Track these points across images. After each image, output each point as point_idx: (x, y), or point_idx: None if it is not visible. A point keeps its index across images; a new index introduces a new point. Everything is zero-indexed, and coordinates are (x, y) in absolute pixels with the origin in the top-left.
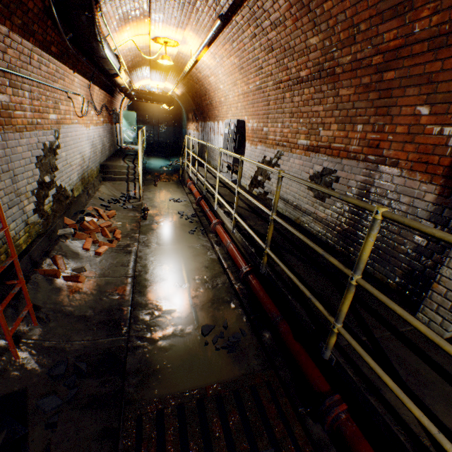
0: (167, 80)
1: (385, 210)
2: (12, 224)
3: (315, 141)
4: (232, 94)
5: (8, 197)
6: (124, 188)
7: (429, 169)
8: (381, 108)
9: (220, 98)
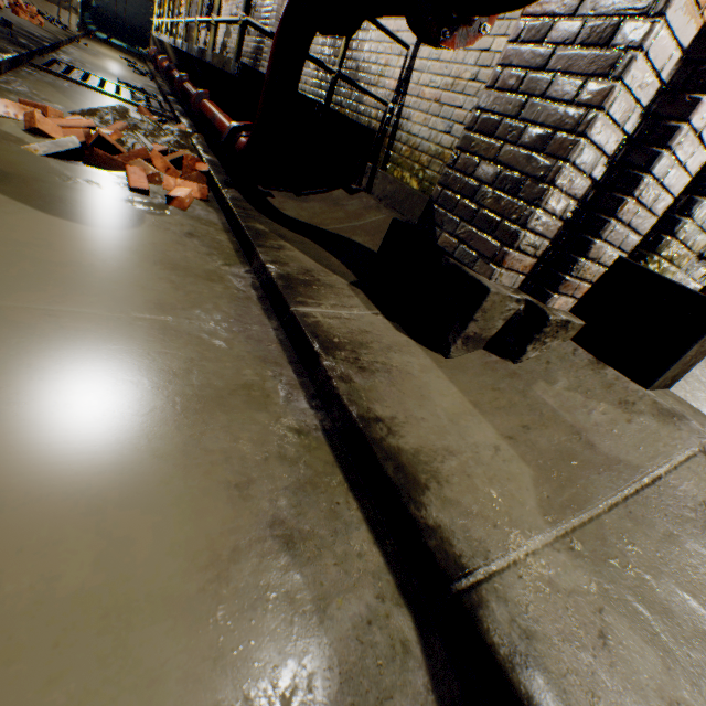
0: None
1: None
2: None
3: None
4: None
5: None
6: (52, 11)
7: None
8: None
9: None
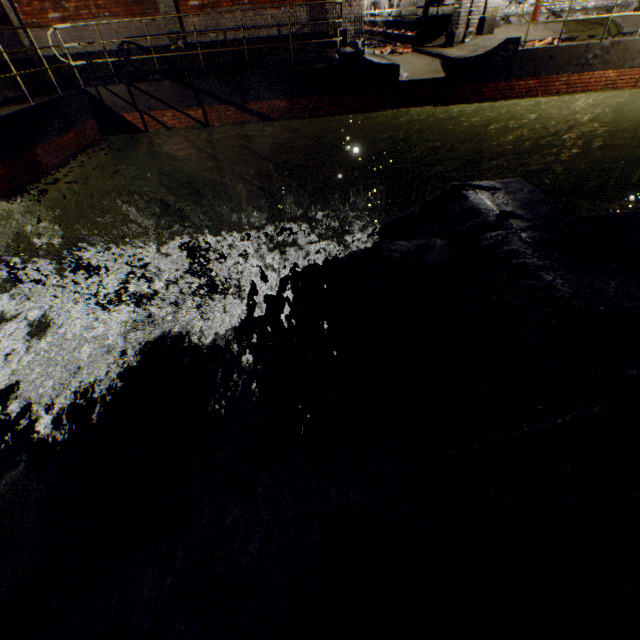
0: None
1: None
2: None
3: None
4: None
5: None
6: None
7: None
8: None
9: None
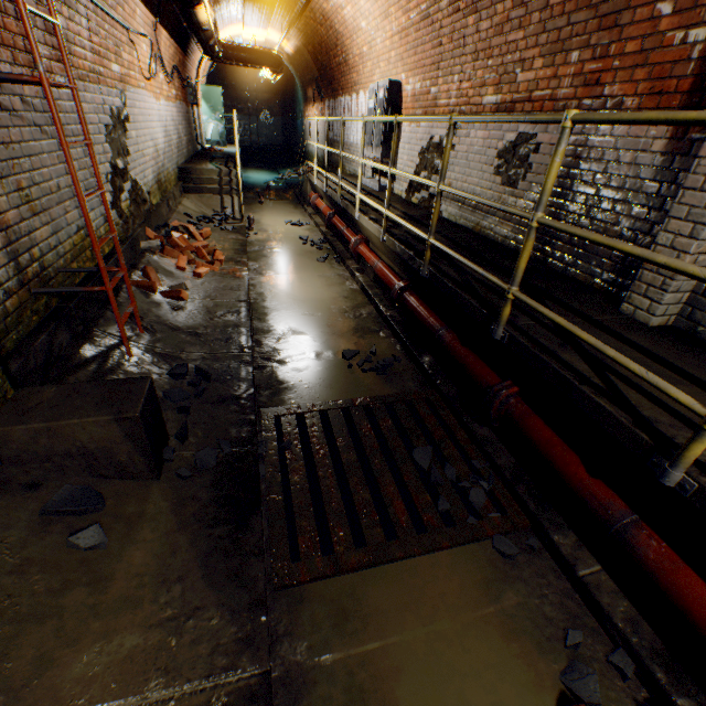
0: (271, 23)
1: (576, 113)
2: (91, 213)
3: (509, 94)
4: (382, 36)
5: (82, 174)
6: (217, 205)
7: (662, 103)
8: (608, 16)
9: (361, 48)
